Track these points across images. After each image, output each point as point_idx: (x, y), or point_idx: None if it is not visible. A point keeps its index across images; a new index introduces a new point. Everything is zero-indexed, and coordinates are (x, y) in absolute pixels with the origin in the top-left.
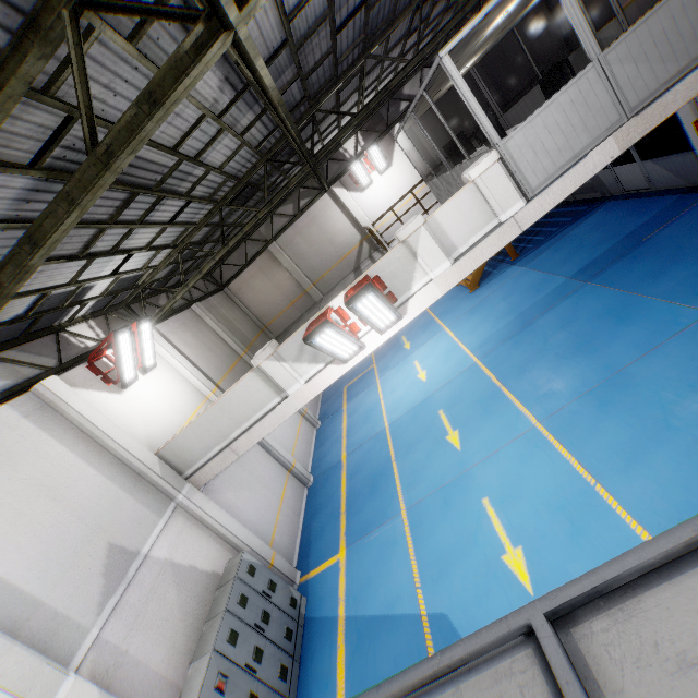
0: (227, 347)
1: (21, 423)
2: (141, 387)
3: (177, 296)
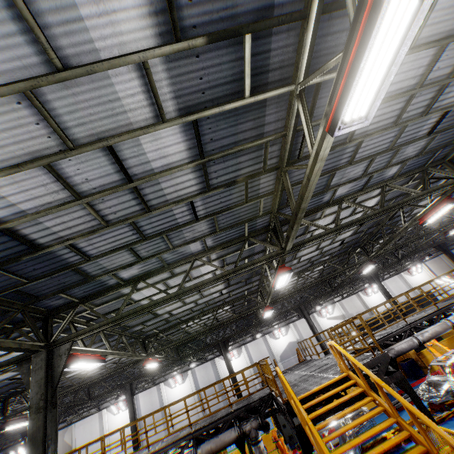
0: (448, 268)
1: (397, 278)
2: (416, 276)
3: (428, 258)
